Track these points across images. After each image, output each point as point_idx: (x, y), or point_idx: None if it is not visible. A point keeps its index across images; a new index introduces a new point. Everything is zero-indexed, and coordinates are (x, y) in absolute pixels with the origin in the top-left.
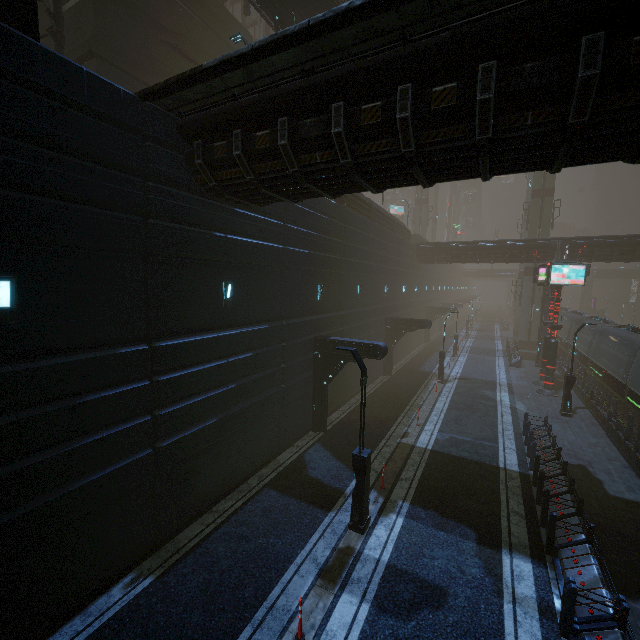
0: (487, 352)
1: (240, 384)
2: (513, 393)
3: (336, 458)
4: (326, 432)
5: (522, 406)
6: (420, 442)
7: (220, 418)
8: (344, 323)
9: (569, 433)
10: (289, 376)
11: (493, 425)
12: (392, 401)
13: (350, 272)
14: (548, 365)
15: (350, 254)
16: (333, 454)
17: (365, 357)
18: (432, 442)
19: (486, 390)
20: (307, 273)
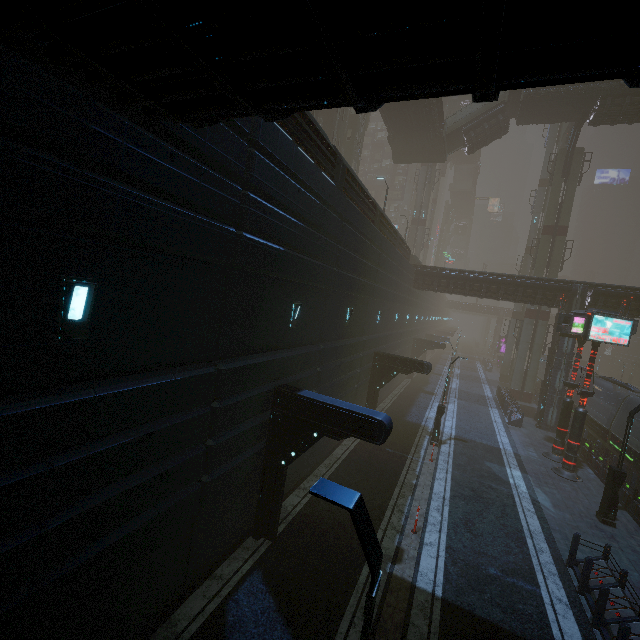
0: (478, 399)
1: (87, 509)
2: (526, 471)
3: (283, 619)
4: (275, 540)
5: (545, 498)
6: (422, 576)
7: (3, 611)
8: (324, 362)
9: (627, 564)
10: (219, 460)
11: (520, 538)
12: (375, 474)
13: (341, 290)
14: (571, 440)
15: (344, 265)
16: (279, 605)
17: (354, 436)
18: (441, 577)
19: (492, 463)
20: (277, 284)
